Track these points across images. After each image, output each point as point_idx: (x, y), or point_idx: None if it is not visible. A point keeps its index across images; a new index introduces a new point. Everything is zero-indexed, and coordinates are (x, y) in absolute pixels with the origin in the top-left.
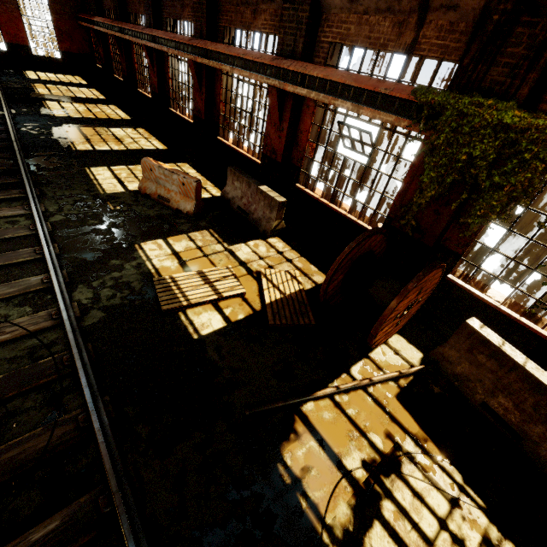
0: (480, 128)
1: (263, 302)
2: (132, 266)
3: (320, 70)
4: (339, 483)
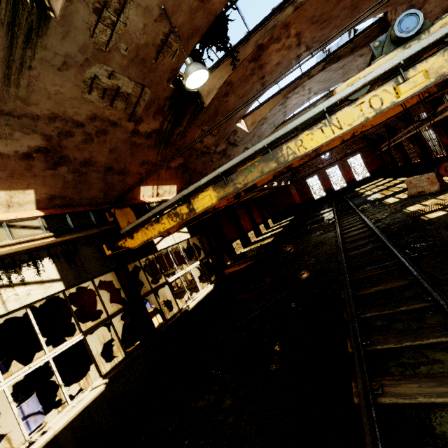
0: None
1: None
2: (399, 214)
3: None
4: None
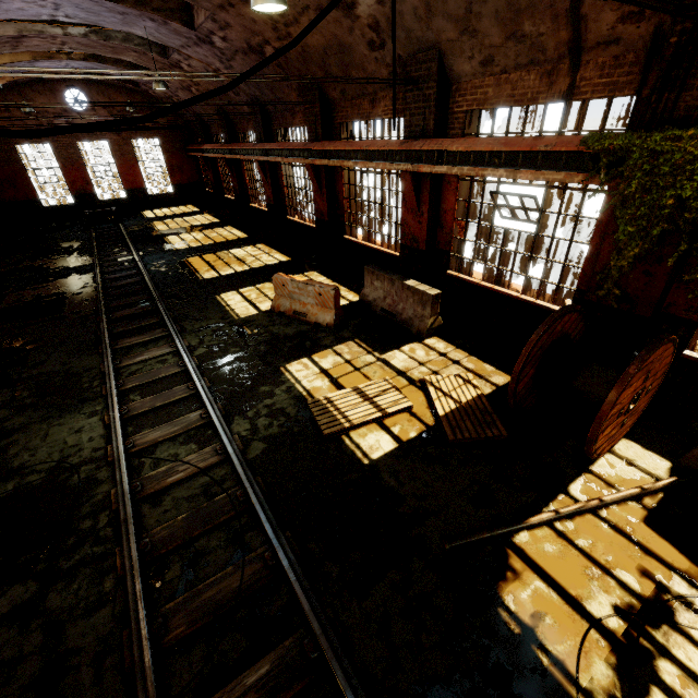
0: (685, 164)
1: (435, 414)
2: (282, 391)
3: (459, 143)
4: (587, 634)
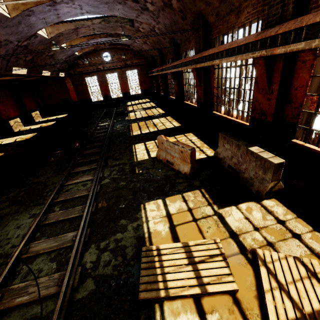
0: None
1: (265, 314)
2: (132, 227)
3: None
4: None
